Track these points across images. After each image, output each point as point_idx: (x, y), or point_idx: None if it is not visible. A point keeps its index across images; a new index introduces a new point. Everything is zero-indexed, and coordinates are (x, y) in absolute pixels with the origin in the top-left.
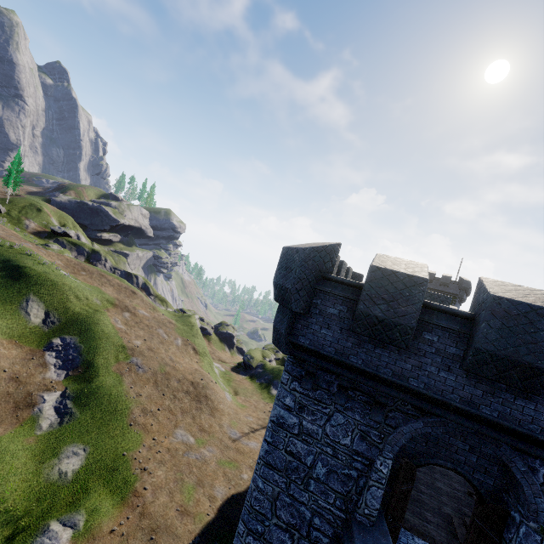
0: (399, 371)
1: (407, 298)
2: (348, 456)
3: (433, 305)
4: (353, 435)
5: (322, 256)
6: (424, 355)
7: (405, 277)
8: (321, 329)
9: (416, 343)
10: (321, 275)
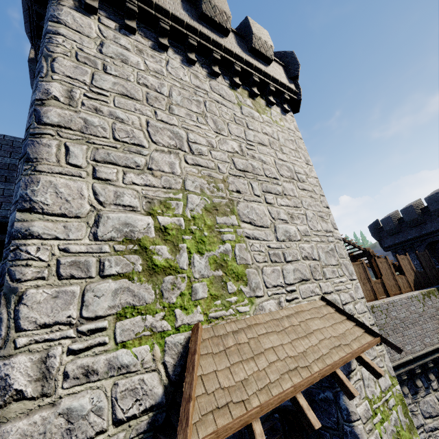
0: (405, 237)
1: (389, 222)
2: (418, 266)
3: (399, 219)
4: (415, 260)
5: (374, 224)
6: (406, 230)
7: (386, 218)
8: (386, 240)
9: (402, 229)
10: (378, 229)
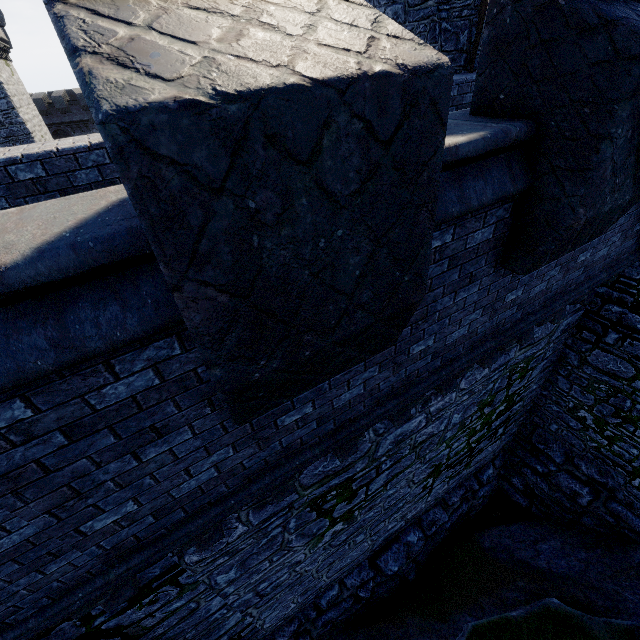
0: None
1: None
2: None
3: None
4: None
5: None
6: None
7: None
8: None
9: None
10: None
